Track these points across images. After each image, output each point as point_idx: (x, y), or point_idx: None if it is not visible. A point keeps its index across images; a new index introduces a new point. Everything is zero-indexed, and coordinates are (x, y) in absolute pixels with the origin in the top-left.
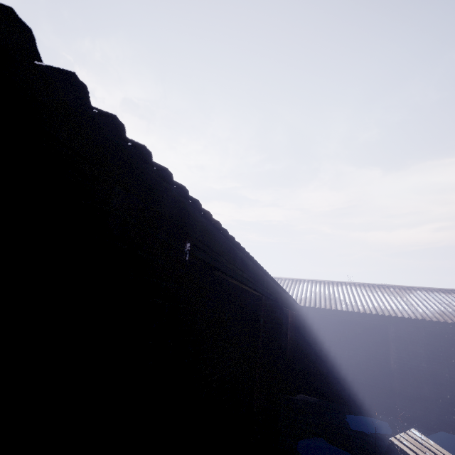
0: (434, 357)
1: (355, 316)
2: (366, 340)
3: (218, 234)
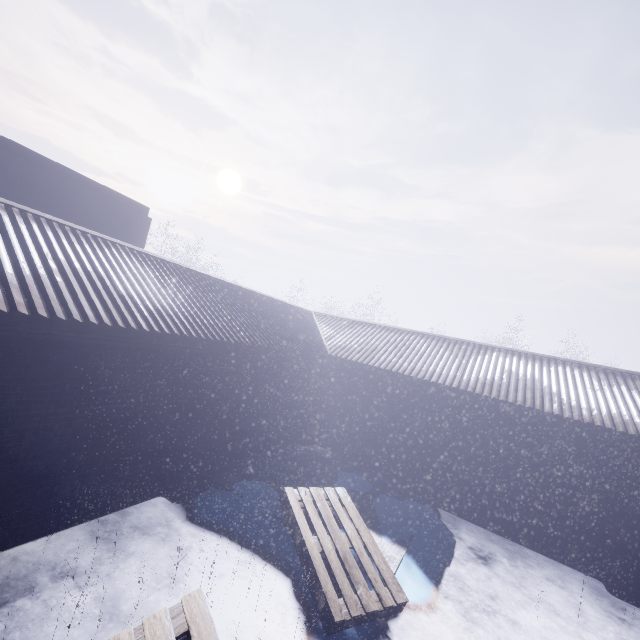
0: (459, 430)
1: (385, 374)
2: (394, 402)
3: (0, 309)
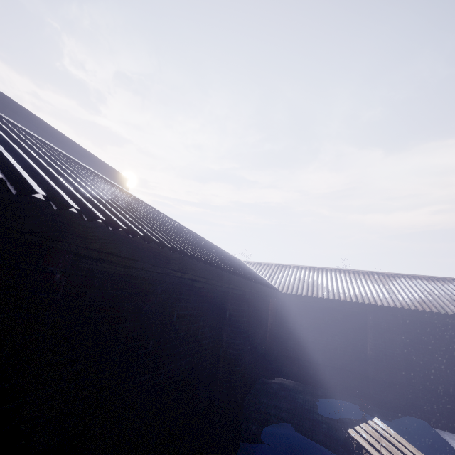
0: (409, 344)
1: (335, 303)
2: (345, 327)
3: (135, 238)
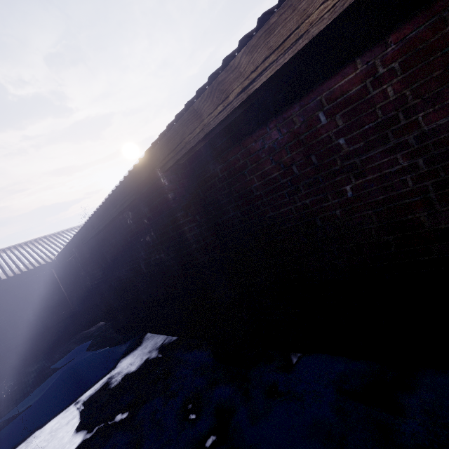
0: (113, 264)
1: (67, 253)
2: None
3: None
